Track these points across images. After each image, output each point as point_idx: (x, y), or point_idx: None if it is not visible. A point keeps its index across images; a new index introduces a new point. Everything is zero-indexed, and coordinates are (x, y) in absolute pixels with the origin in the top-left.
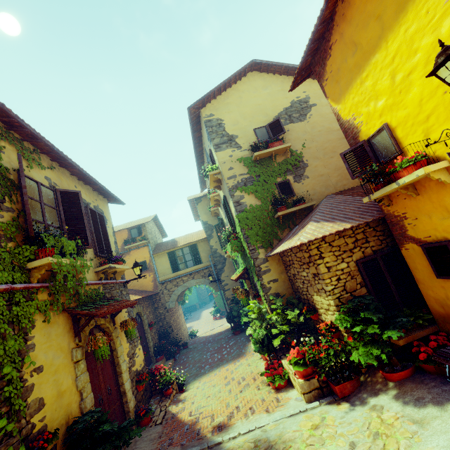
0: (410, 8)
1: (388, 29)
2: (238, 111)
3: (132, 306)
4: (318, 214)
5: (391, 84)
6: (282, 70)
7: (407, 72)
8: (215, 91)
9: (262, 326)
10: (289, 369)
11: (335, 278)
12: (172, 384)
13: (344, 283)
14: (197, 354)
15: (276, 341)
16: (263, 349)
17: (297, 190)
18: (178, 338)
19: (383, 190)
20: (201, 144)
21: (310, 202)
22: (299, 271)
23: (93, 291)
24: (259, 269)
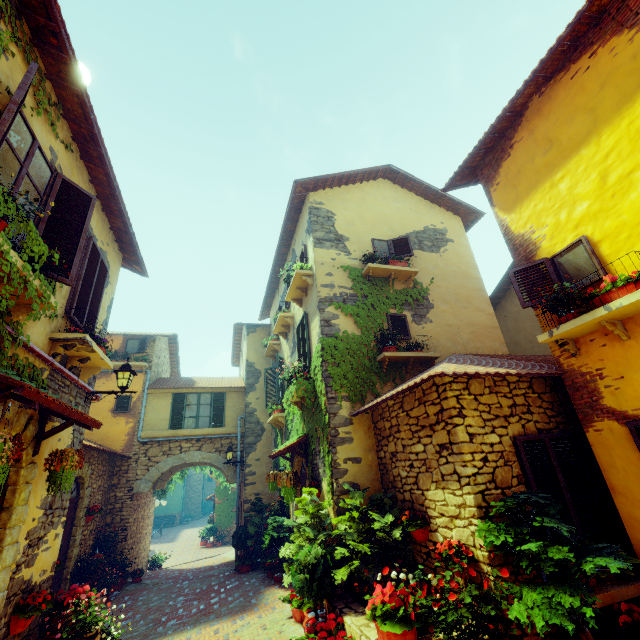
0: None
1: (603, 122)
2: (356, 212)
3: (90, 428)
4: (453, 360)
5: (599, 185)
6: (420, 190)
7: (627, 171)
8: (335, 178)
9: (317, 540)
10: (362, 634)
11: (479, 456)
12: (91, 638)
13: (493, 469)
14: (156, 597)
15: (341, 573)
16: (311, 585)
17: (414, 333)
18: (128, 558)
19: (579, 319)
20: (289, 244)
21: (432, 352)
22: (409, 443)
23: (28, 367)
24: (336, 433)
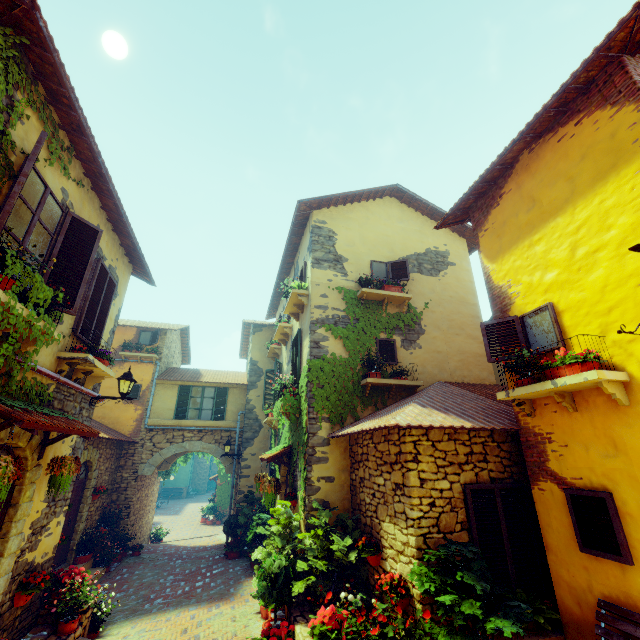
0: (612, 180)
1: (579, 194)
2: (358, 232)
3: (87, 438)
4: (425, 398)
5: (569, 256)
6: (427, 210)
7: (593, 248)
8: (340, 198)
9: (284, 551)
10: None
11: (427, 501)
12: (83, 613)
13: (438, 514)
14: (150, 572)
15: (299, 585)
16: (271, 592)
17: (401, 358)
18: (131, 533)
19: (531, 387)
20: (294, 254)
21: (415, 381)
22: (374, 474)
23: (36, 385)
24: (313, 453)
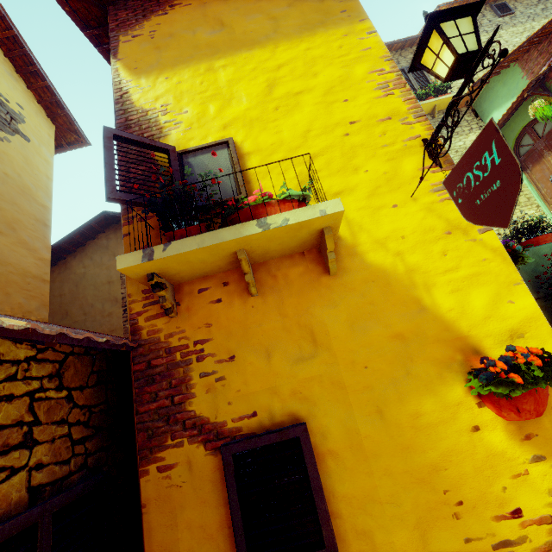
0: (321, 34)
1: (284, 35)
2: None
3: None
4: None
5: (265, 92)
6: (4, 34)
7: (296, 90)
8: None
9: None
10: None
11: None
12: None
13: None
14: None
15: None
16: None
17: None
18: None
19: (211, 235)
20: None
21: None
22: None
23: None
24: None
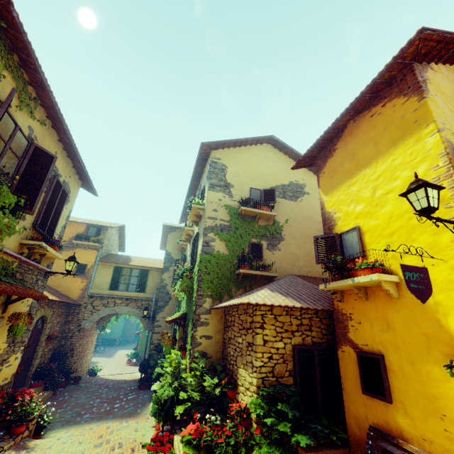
0: (400, 146)
1: (381, 154)
2: (243, 167)
3: (38, 300)
4: (276, 285)
5: (371, 195)
6: (292, 155)
7: (386, 191)
8: (231, 142)
9: (172, 385)
10: (178, 449)
11: (267, 355)
12: (30, 421)
13: (274, 364)
14: (84, 396)
15: (179, 408)
16: (161, 412)
17: (266, 256)
18: (73, 368)
19: (339, 282)
20: (199, 180)
21: (273, 273)
22: (237, 335)
23: (3, 262)
24: (198, 318)
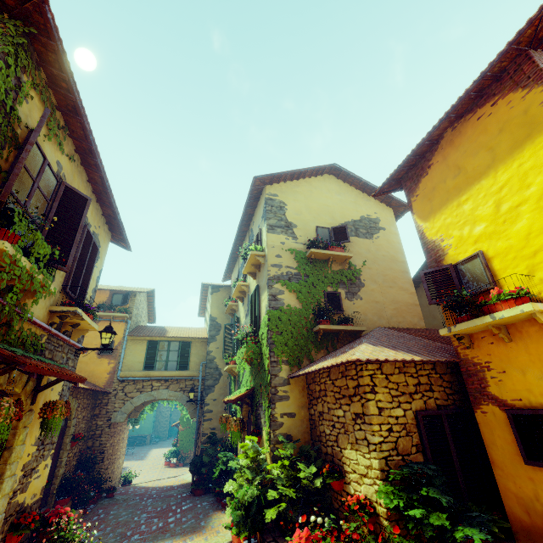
0: (528, 147)
1: (500, 160)
2: (304, 203)
3: (76, 383)
4: (373, 339)
5: (494, 211)
6: (359, 185)
7: (516, 204)
8: (288, 174)
9: (254, 481)
10: None
11: (385, 427)
12: None
13: (396, 438)
14: (124, 512)
15: (271, 512)
16: (246, 521)
17: (346, 308)
18: (104, 476)
19: (471, 322)
20: (249, 224)
21: (360, 326)
22: (333, 407)
23: (31, 335)
24: (275, 392)
